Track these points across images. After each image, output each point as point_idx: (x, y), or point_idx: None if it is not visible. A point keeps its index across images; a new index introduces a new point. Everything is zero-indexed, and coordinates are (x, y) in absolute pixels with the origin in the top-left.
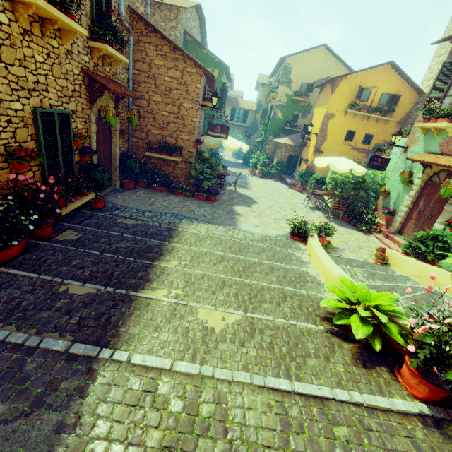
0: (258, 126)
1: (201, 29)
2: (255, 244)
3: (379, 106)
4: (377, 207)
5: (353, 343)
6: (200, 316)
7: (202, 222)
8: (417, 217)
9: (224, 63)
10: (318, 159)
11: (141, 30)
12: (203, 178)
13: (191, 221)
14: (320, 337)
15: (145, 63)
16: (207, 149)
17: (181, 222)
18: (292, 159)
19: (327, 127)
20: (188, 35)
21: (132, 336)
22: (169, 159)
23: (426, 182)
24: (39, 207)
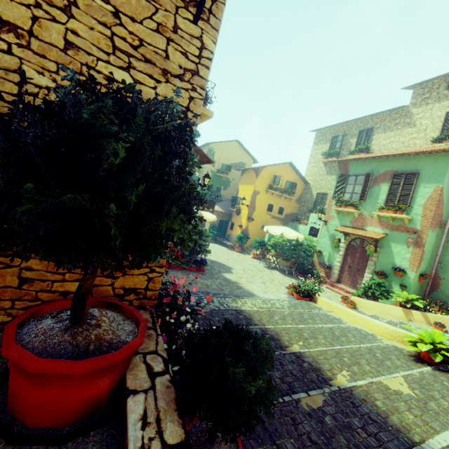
0: None
1: None
2: (299, 310)
3: (286, 189)
4: (314, 263)
5: (448, 372)
6: (393, 388)
7: (240, 297)
8: (349, 270)
9: None
10: (271, 228)
11: None
12: (200, 250)
13: (232, 297)
14: (438, 375)
15: None
16: None
17: (228, 301)
18: (222, 223)
19: (255, 201)
20: None
21: (402, 426)
22: None
23: (347, 245)
24: (189, 314)
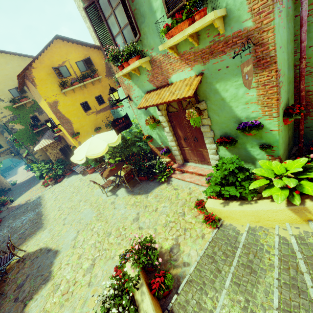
0: None
1: None
2: None
3: (83, 73)
4: (153, 150)
5: None
6: None
7: None
8: (187, 144)
9: None
10: (74, 156)
11: None
12: None
13: None
14: None
15: None
16: None
17: None
18: (64, 150)
19: (62, 113)
20: None
21: None
22: None
23: (168, 115)
24: None
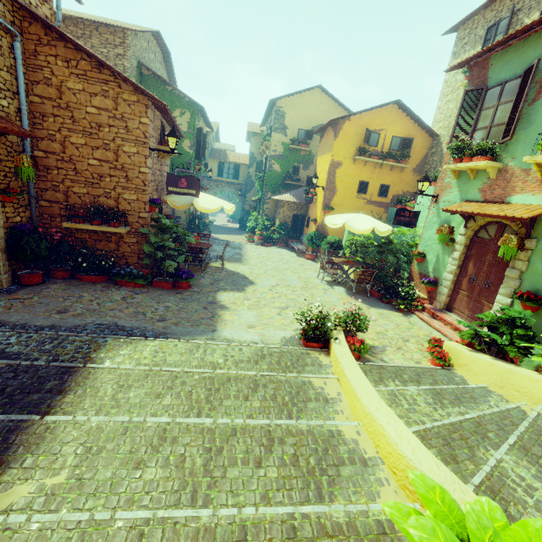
0: (254, 182)
1: (167, 65)
2: (241, 373)
3: (391, 152)
4: (412, 274)
5: None
6: None
7: (148, 338)
8: (469, 287)
9: (196, 103)
10: (330, 217)
11: (38, 35)
12: (162, 256)
13: (128, 338)
14: None
15: (50, 85)
16: (185, 213)
17: (104, 345)
18: (297, 219)
19: (335, 178)
20: (145, 68)
21: None
22: (106, 230)
23: (471, 239)
24: None
